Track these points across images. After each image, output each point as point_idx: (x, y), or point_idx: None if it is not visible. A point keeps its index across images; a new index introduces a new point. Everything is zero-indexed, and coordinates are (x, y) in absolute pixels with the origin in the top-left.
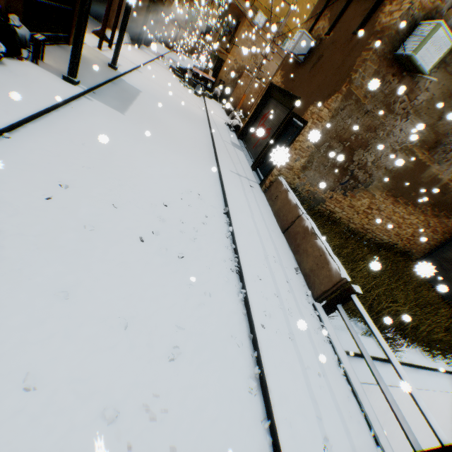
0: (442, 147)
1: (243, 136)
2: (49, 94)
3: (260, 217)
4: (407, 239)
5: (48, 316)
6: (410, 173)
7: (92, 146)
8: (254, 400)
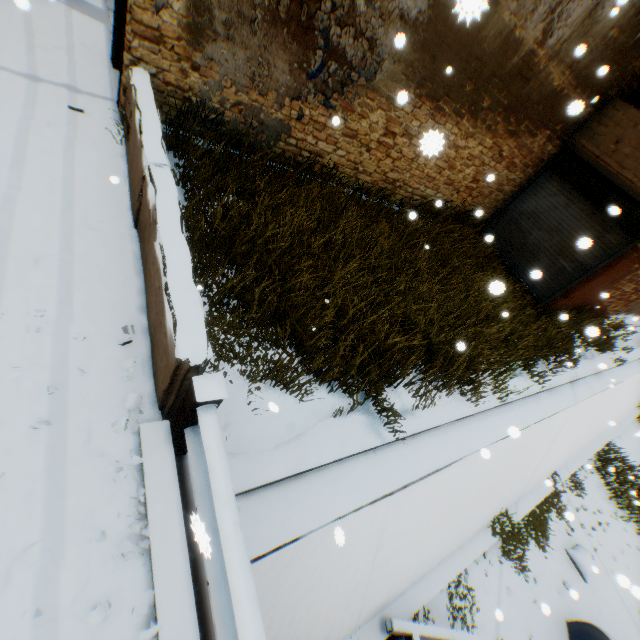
0: None
1: None
2: None
3: (57, 193)
4: (468, 188)
5: None
6: (460, 30)
7: None
8: None
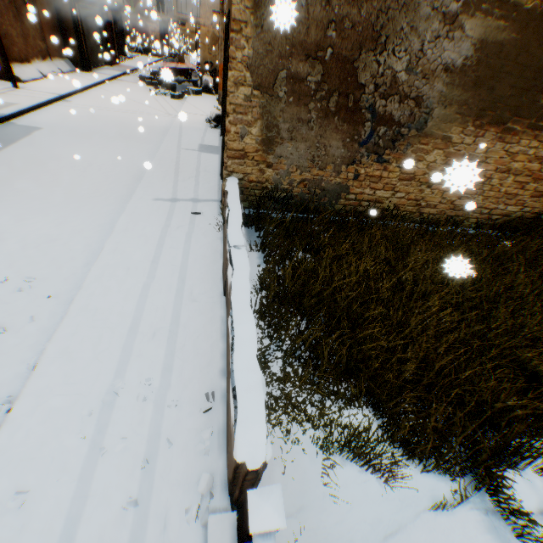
0: None
1: None
2: None
3: (175, 276)
4: None
5: None
6: (517, 54)
7: None
8: None
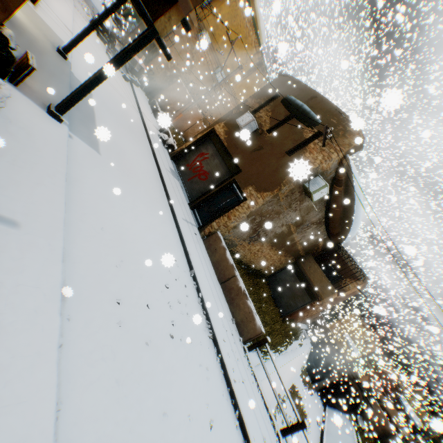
0: (302, 226)
1: (176, 159)
2: (57, 157)
3: (208, 272)
4: (268, 266)
5: (167, 437)
6: (285, 236)
7: (107, 229)
8: (239, 431)
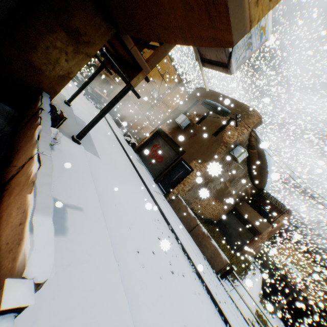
0: (234, 181)
1: (138, 152)
2: (84, 166)
3: (179, 225)
4: (215, 215)
5: None
6: (223, 190)
7: (118, 205)
8: None
